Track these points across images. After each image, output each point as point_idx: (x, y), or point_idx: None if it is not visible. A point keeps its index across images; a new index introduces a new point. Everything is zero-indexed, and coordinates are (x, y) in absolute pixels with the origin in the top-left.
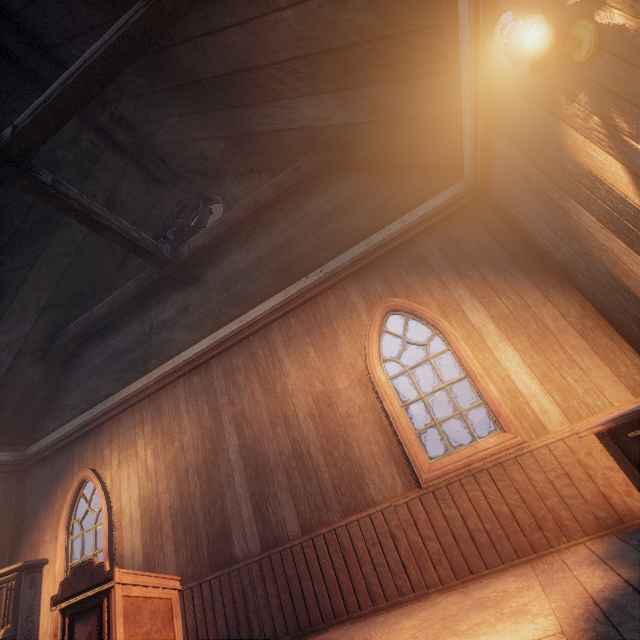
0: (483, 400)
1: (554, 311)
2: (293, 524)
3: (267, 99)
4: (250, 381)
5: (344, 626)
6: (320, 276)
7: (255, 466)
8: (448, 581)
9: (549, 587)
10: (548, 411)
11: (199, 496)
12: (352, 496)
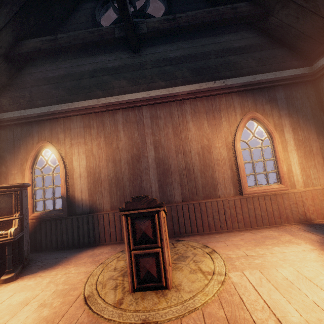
0: (278, 170)
1: (318, 145)
2: (178, 197)
3: None
4: (167, 126)
5: (198, 236)
6: (222, 85)
7: (163, 168)
8: (241, 228)
9: (294, 236)
10: (299, 181)
11: (127, 174)
12: (210, 192)
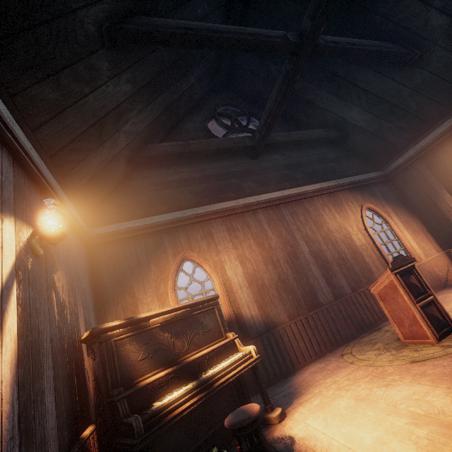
0: (404, 247)
1: (415, 224)
2: (347, 288)
3: (343, 98)
4: (308, 221)
5: (385, 322)
6: (336, 184)
7: (321, 262)
8: None
9: None
10: (421, 254)
11: (291, 274)
12: (369, 277)
